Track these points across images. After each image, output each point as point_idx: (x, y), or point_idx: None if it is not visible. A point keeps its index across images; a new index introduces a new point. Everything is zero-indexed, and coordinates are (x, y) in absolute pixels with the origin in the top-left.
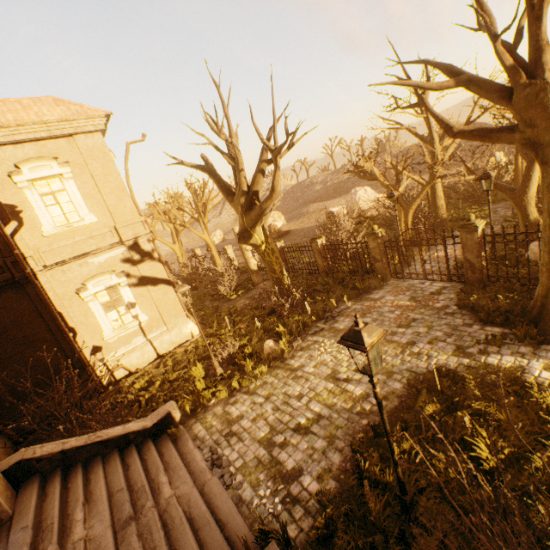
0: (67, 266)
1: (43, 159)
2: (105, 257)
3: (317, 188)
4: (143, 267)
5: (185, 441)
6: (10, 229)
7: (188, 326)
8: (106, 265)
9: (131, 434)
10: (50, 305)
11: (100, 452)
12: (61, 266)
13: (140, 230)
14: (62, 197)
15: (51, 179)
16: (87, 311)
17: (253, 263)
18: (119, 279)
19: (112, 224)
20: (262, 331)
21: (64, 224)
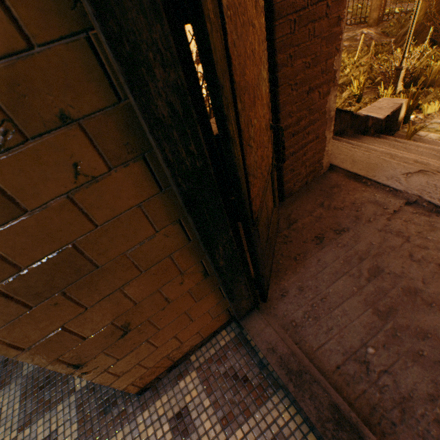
0: None
1: None
2: None
3: None
4: None
5: (432, 144)
6: None
7: None
8: None
9: (370, 120)
10: None
11: (344, 132)
12: None
13: None
14: None
15: None
16: None
17: None
18: None
19: None
20: (434, 51)
21: None
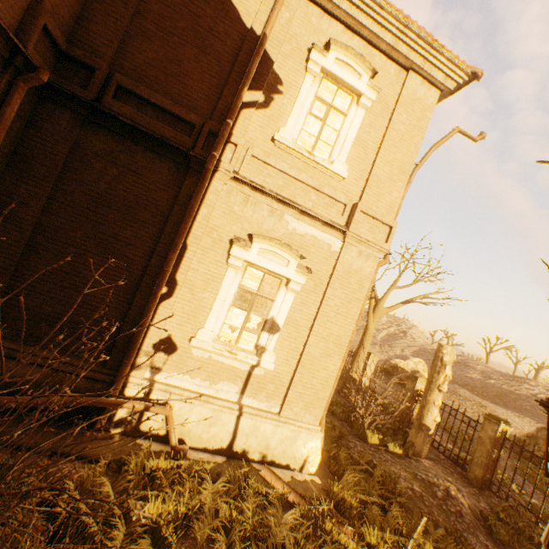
0: (256, 197)
1: (360, 61)
2: (306, 229)
3: (472, 374)
4: (336, 288)
5: None
6: (249, 97)
7: (310, 440)
8: (298, 240)
9: None
10: (187, 222)
11: None
12: (250, 190)
13: (377, 236)
14: (334, 119)
15: (343, 92)
16: (215, 277)
17: (434, 416)
18: (295, 274)
19: (353, 198)
20: None
21: (305, 147)
